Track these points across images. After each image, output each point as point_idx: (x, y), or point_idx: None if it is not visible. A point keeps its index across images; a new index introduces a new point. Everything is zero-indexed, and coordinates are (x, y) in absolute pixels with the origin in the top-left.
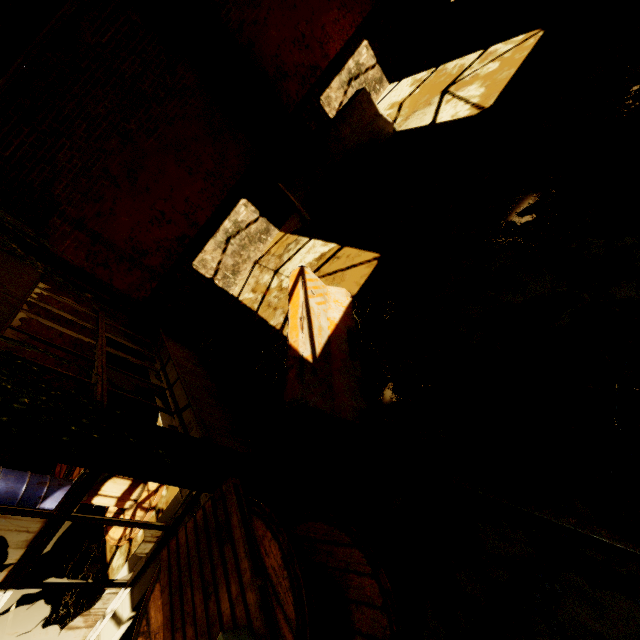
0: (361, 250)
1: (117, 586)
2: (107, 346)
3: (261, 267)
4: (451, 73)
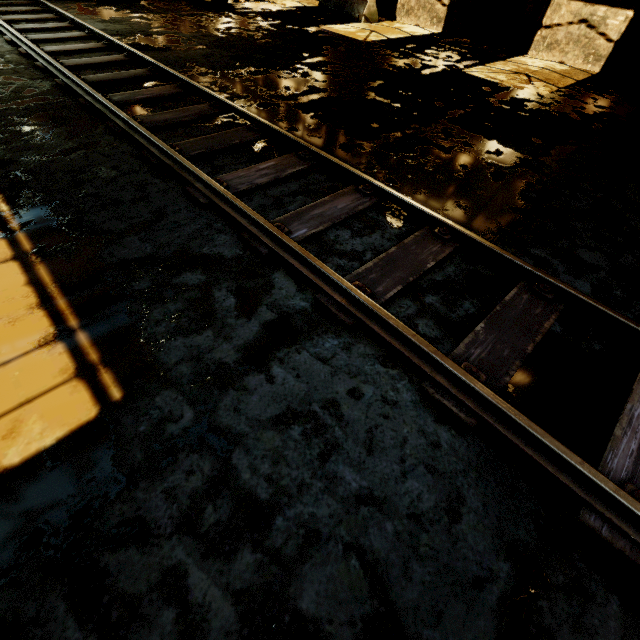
0: (269, 7)
1: None
2: None
3: (310, 0)
4: (389, 33)
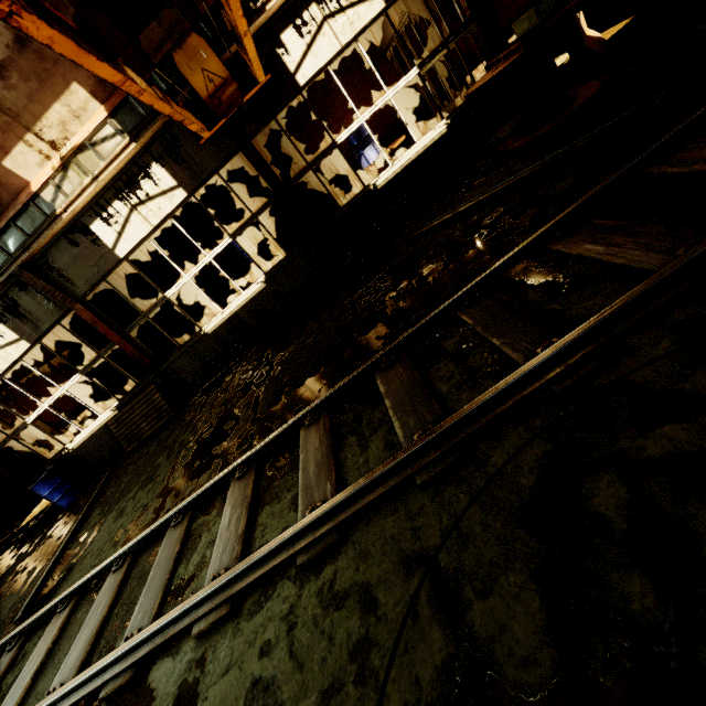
0: (618, 24)
1: (441, 116)
2: (426, 74)
3: None
4: None
